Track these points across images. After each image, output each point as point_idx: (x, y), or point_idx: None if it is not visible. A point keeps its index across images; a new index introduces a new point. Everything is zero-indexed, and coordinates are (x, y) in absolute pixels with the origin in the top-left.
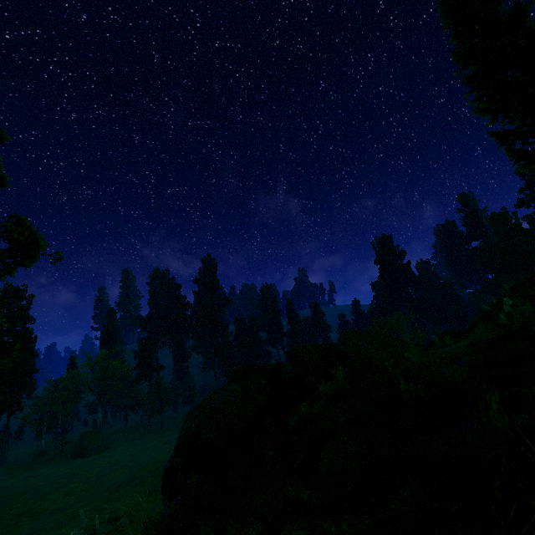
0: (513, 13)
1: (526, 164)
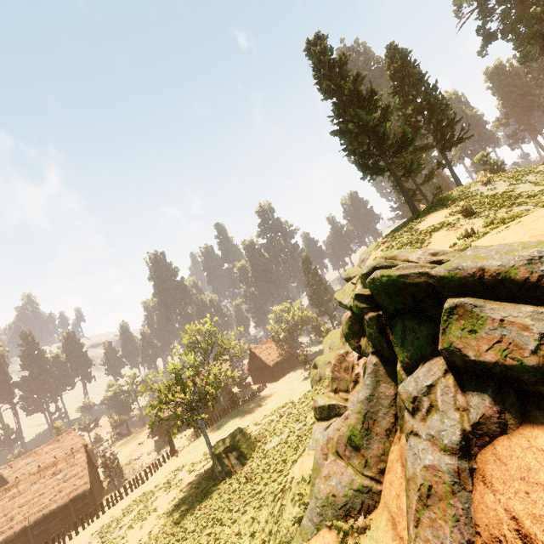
0: (356, 78)
1: (364, 175)
